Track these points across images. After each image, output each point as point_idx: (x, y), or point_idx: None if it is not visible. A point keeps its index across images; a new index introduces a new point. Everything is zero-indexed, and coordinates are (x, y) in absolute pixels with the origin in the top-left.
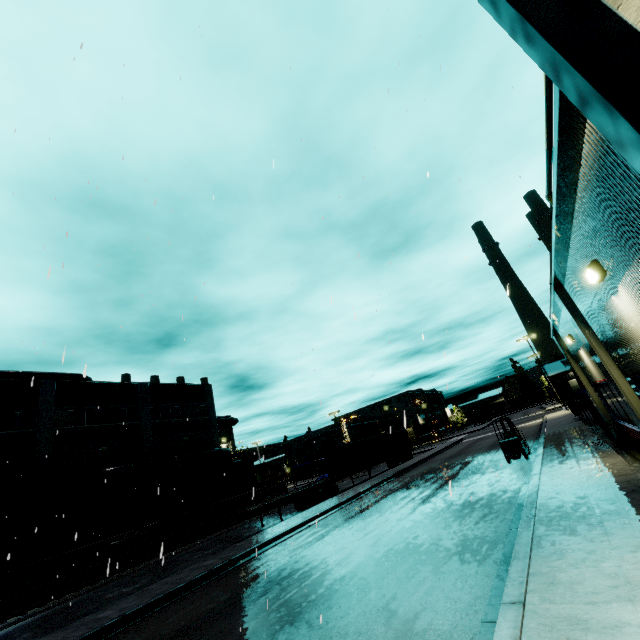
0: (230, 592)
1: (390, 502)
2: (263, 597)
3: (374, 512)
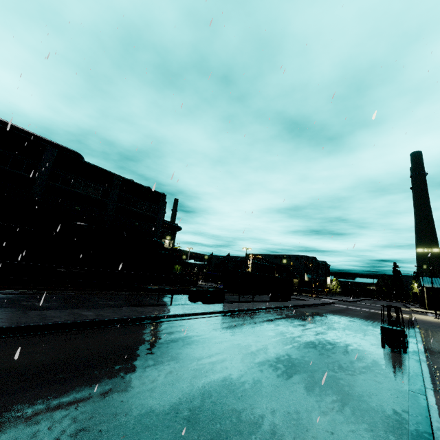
0: (55, 355)
1: (255, 331)
2: (56, 385)
3: (236, 334)
